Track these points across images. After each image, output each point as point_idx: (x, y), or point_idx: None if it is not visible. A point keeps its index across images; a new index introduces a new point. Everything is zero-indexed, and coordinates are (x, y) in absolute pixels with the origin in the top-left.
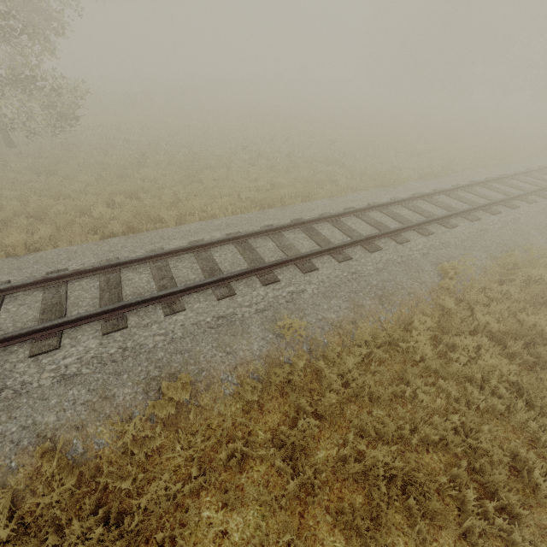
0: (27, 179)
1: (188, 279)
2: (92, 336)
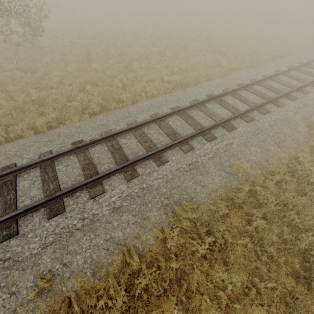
0: (19, 76)
1: (160, 140)
2: (121, 182)
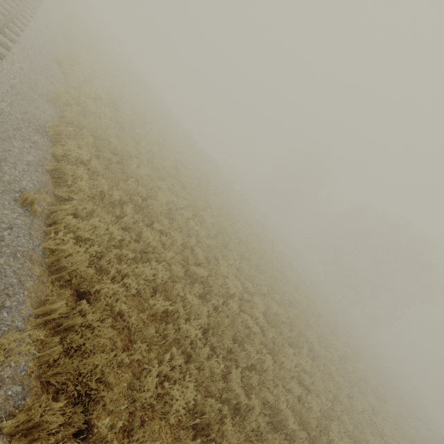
0: None
1: None
2: None
